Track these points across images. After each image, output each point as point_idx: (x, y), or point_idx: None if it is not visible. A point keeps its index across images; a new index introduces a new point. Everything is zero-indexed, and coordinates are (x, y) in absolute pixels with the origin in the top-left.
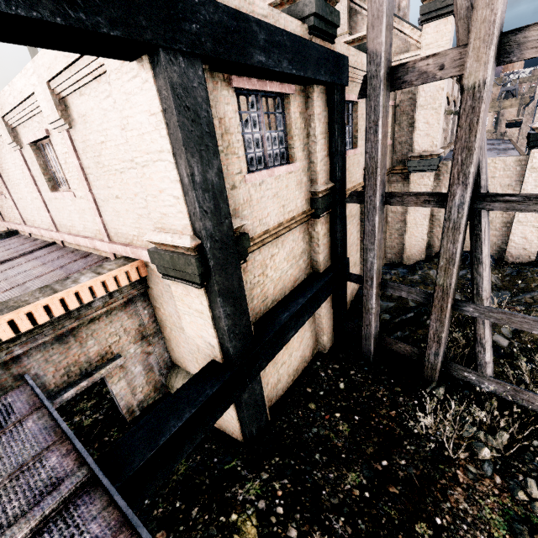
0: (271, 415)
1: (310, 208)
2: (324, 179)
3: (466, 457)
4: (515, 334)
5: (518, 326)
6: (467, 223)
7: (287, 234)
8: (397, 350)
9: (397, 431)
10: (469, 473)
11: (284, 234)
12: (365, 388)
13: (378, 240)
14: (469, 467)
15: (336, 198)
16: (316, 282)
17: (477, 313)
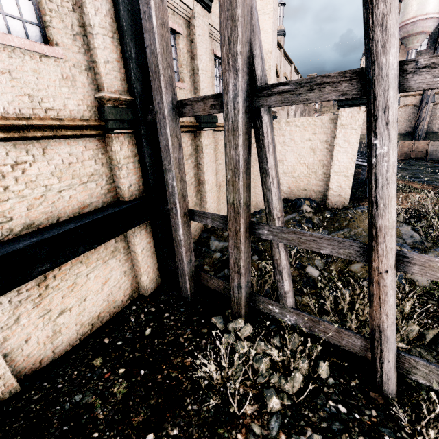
0: (29, 382)
1: (99, 119)
2: (118, 88)
3: (253, 412)
4: (326, 266)
5: (307, 246)
6: (250, 126)
7: (56, 142)
8: (212, 287)
9: (184, 385)
10: (251, 436)
11: (46, 139)
12: (171, 333)
13: (175, 159)
14: (253, 427)
15: (138, 116)
16: (111, 208)
17: (271, 236)
